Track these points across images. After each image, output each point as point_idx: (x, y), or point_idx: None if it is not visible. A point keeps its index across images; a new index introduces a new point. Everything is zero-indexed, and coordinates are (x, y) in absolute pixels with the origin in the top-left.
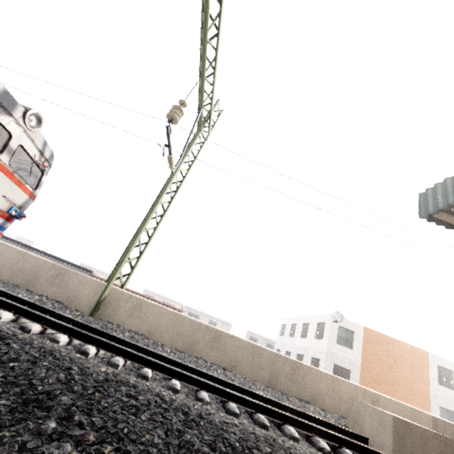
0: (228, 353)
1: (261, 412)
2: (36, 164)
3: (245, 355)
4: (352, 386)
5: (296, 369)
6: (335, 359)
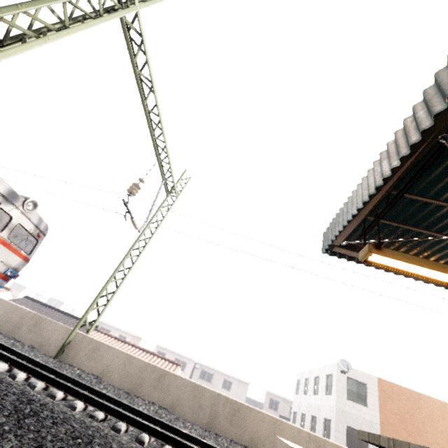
0: (171, 393)
1: (150, 433)
2: (32, 236)
3: (186, 395)
4: (296, 430)
5: (236, 410)
6: (347, 419)
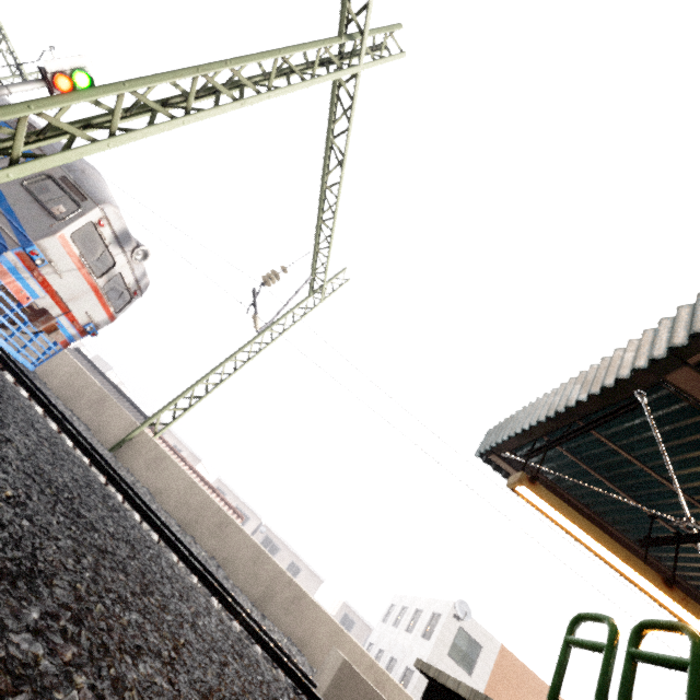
0: (229, 547)
1: (199, 578)
2: (128, 291)
3: (246, 556)
4: (359, 651)
5: (297, 598)
6: None
